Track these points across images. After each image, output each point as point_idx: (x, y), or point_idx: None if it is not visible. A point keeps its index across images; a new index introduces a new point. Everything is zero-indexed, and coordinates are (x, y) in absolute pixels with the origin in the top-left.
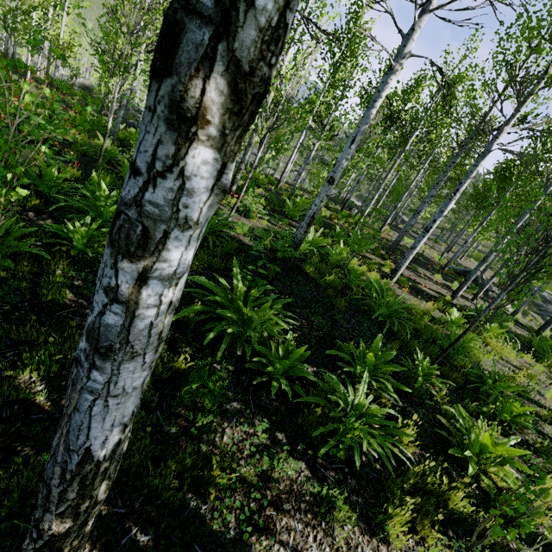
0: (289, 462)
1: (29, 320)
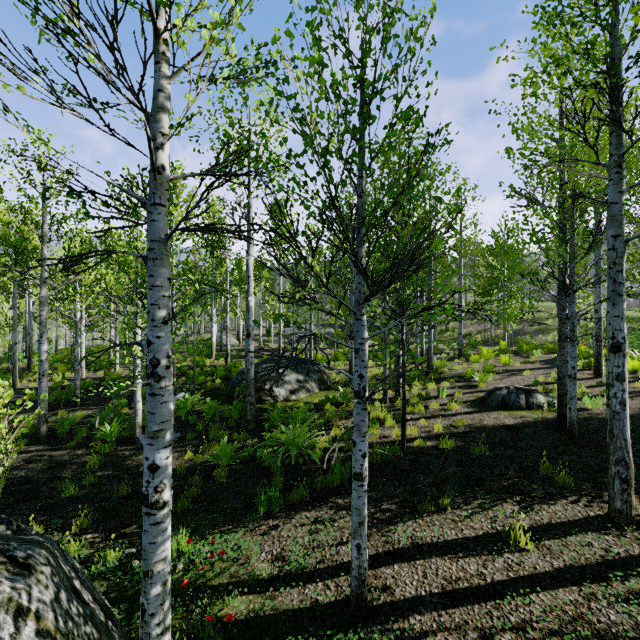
0: None
1: None
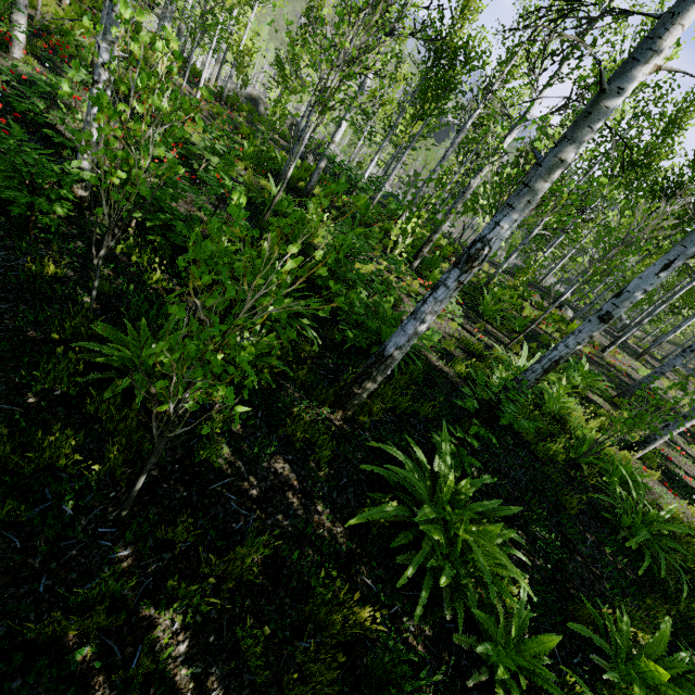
0: None
1: (178, 499)
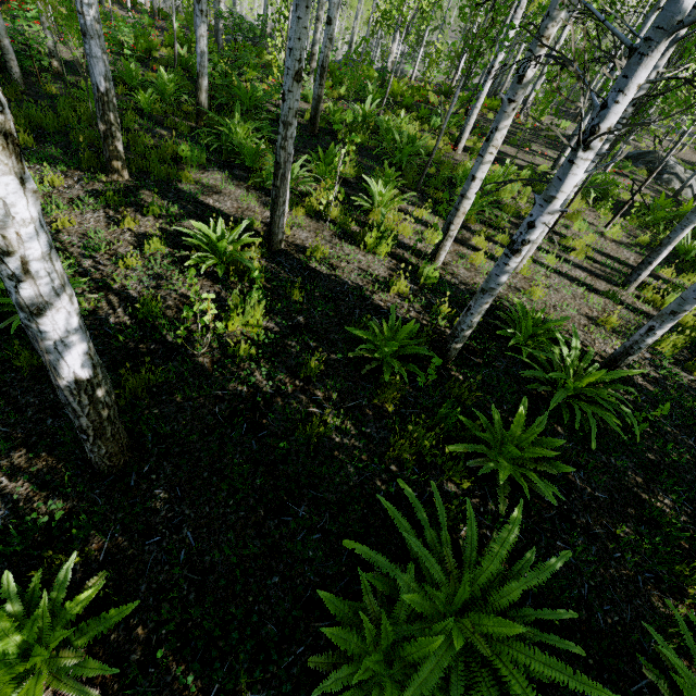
0: (234, 187)
1: None
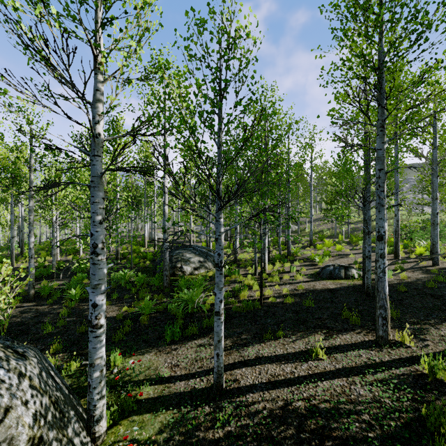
0: None
1: None
